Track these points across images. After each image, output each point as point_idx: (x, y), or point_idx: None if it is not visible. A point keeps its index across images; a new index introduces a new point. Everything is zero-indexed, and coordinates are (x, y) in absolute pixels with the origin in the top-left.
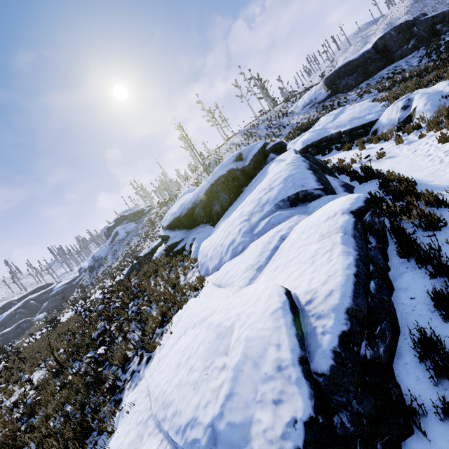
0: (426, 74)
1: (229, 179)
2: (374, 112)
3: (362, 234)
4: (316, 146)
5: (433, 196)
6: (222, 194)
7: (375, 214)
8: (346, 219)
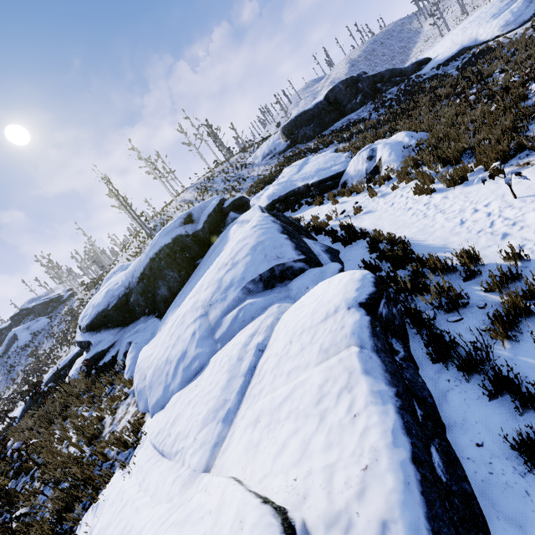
0: (381, 126)
1: (177, 249)
2: (340, 163)
3: (385, 342)
4: (284, 202)
5: (440, 261)
6: (169, 272)
7: (390, 301)
8: (358, 318)
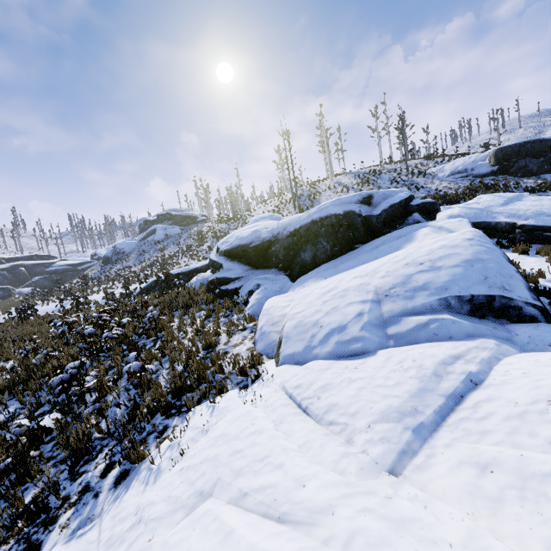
0: None
1: (344, 223)
2: None
3: None
4: None
5: None
6: (324, 241)
7: None
8: None
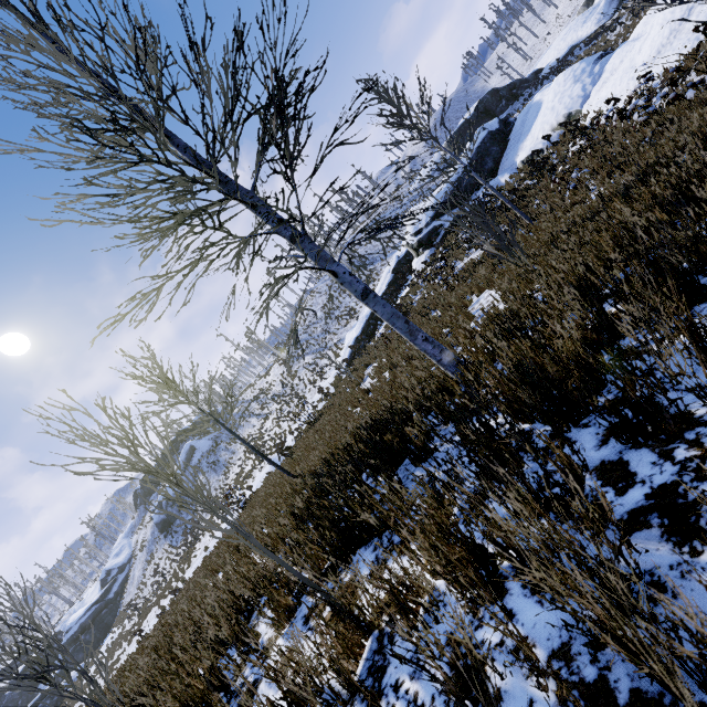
0: None
1: (495, 134)
2: None
3: None
4: None
5: None
6: (493, 148)
7: None
8: None
